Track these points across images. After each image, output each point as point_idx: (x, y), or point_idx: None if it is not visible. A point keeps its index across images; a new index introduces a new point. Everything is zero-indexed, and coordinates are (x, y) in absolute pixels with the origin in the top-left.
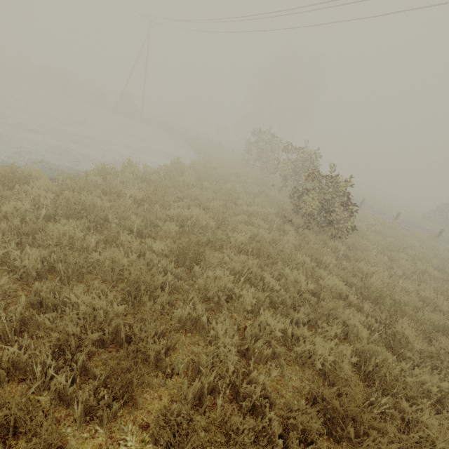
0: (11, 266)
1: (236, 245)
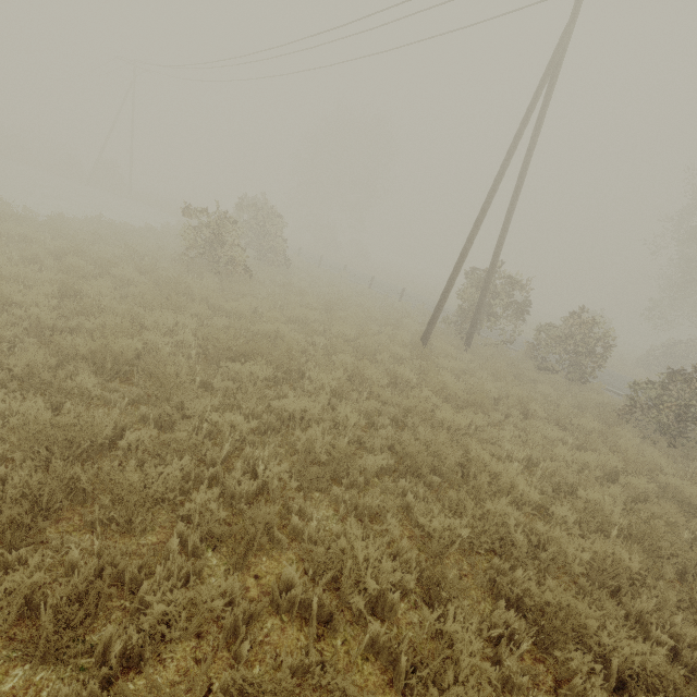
0: None
1: (57, 253)
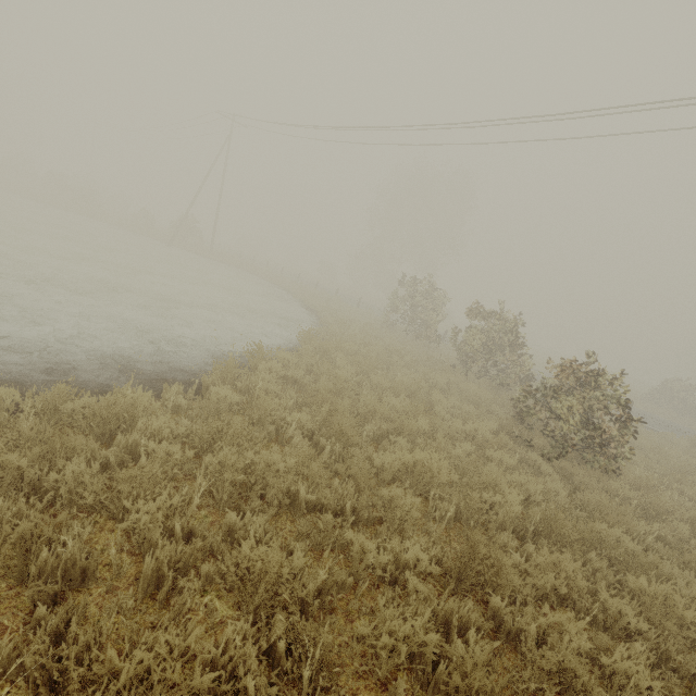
0: (205, 690)
1: (505, 519)
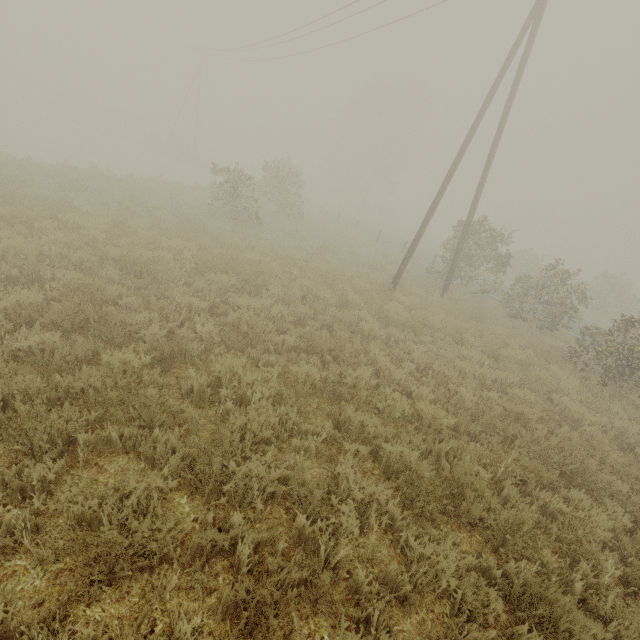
0: None
1: (121, 201)
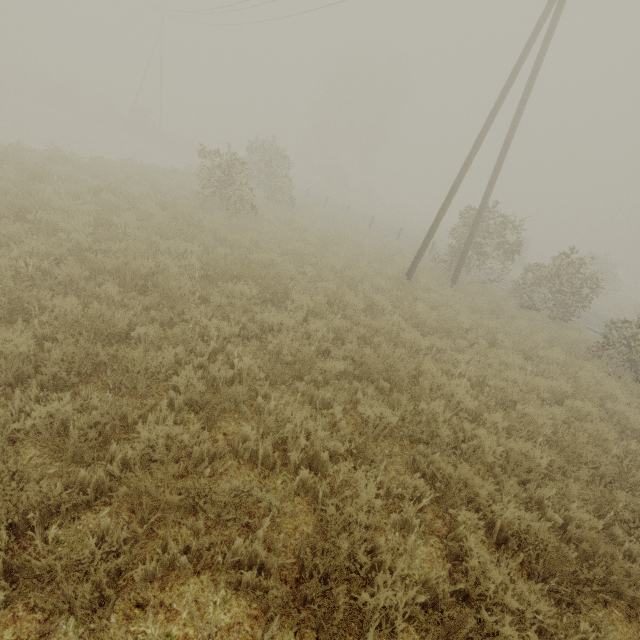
0: None
1: (95, 191)
